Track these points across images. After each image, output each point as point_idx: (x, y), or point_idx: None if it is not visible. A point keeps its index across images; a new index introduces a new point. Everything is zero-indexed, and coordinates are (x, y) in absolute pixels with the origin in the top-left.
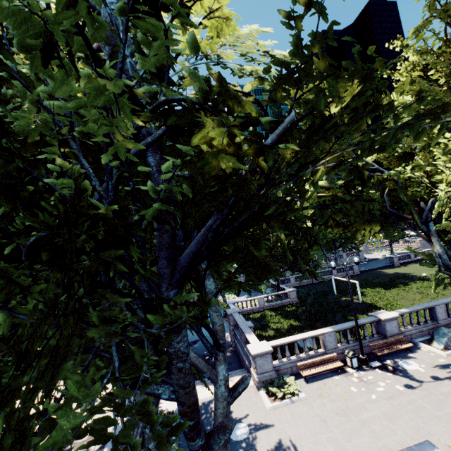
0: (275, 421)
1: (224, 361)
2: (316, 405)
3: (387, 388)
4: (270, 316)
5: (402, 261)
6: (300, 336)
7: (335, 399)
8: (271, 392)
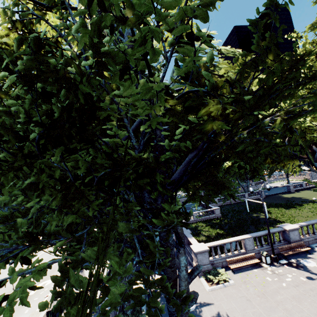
0: (213, 299)
1: (184, 254)
2: (242, 289)
3: (294, 279)
4: (202, 226)
5: (296, 189)
6: (228, 240)
7: (255, 285)
8: (209, 279)
